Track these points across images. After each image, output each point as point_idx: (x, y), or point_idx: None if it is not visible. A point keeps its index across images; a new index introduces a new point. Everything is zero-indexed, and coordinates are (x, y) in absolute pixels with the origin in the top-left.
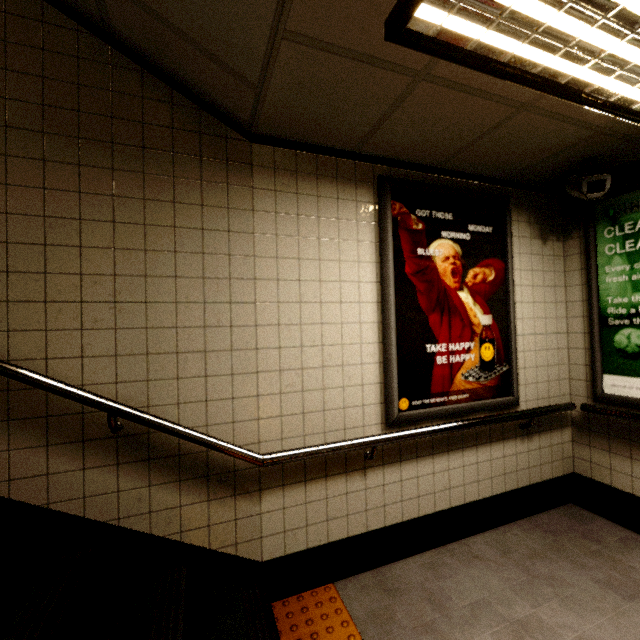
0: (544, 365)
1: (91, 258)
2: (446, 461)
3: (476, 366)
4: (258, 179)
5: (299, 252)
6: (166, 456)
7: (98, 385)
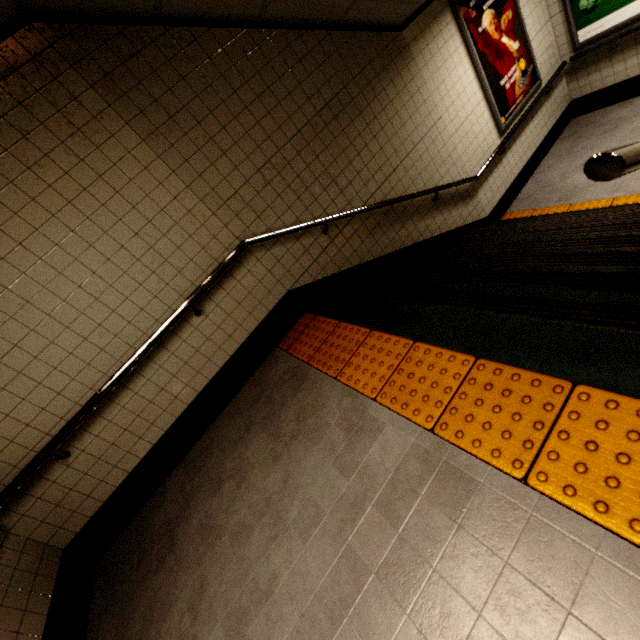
0: (545, 50)
1: (393, 143)
2: (524, 135)
3: (520, 77)
4: (412, 52)
5: (441, 77)
6: (448, 200)
7: (421, 189)
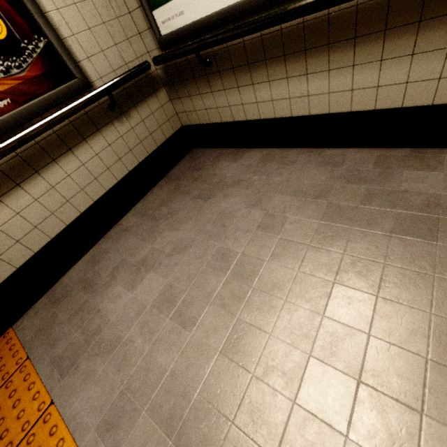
0: (99, 23)
1: None
2: (43, 182)
3: None
4: None
5: None
6: None
7: None
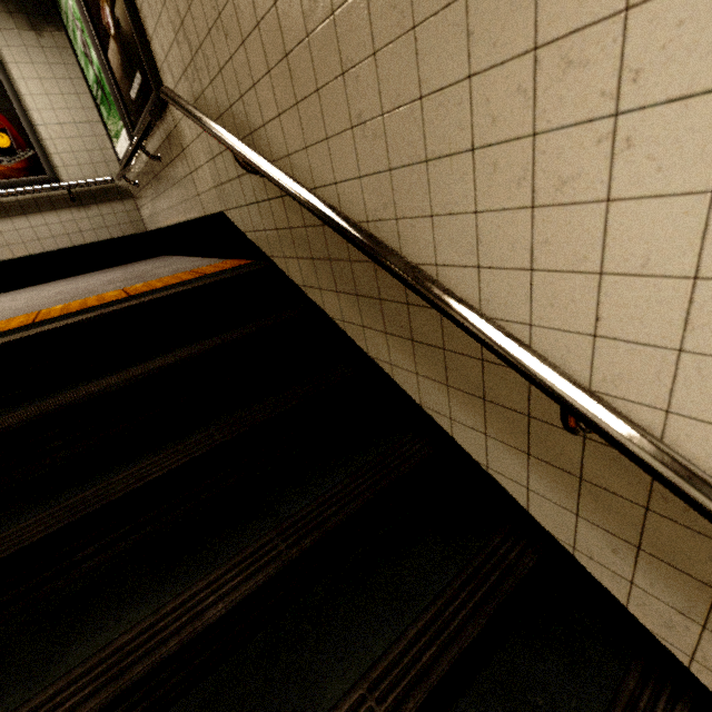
0: (83, 150)
1: None
2: None
3: None
4: None
5: None
6: None
7: None
